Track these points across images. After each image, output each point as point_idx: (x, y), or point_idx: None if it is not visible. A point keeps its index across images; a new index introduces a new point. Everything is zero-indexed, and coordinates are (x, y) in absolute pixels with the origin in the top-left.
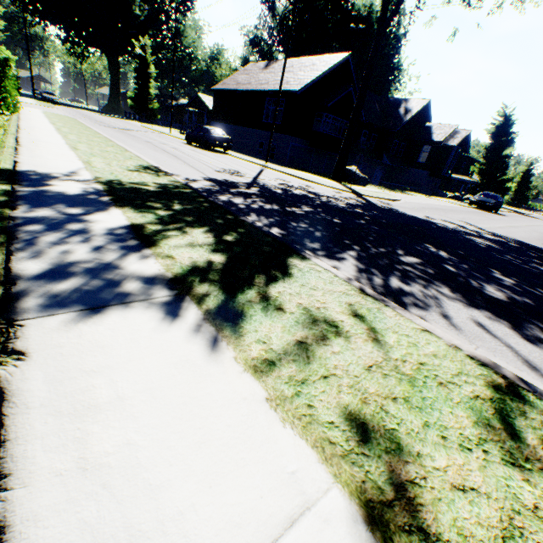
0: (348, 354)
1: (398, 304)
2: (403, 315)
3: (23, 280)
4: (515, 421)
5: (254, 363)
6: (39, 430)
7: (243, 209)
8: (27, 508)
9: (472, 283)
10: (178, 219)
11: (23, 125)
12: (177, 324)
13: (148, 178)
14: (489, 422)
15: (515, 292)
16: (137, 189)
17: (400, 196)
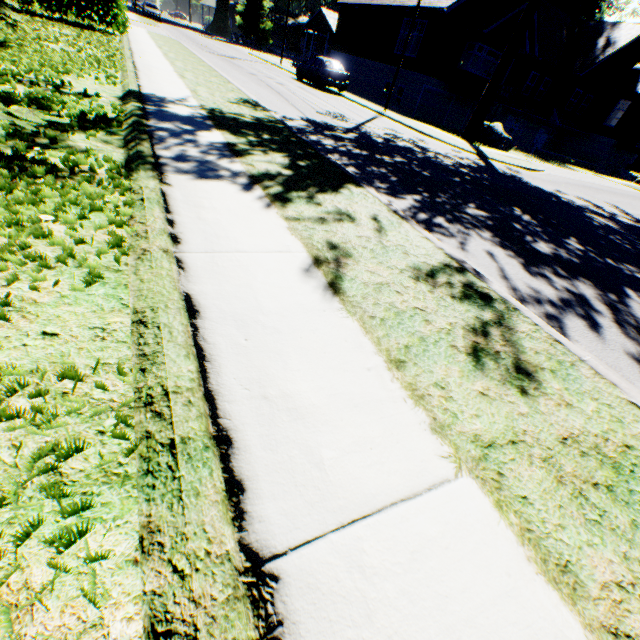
0: (351, 229)
1: (425, 230)
2: (416, 229)
3: (163, 159)
4: (439, 274)
5: (287, 217)
6: (181, 206)
7: (329, 149)
8: (181, 220)
9: (526, 238)
10: (264, 145)
11: (134, 48)
12: (248, 194)
13: (246, 111)
14: (419, 269)
15: (570, 253)
16: (234, 119)
17: (549, 168)
